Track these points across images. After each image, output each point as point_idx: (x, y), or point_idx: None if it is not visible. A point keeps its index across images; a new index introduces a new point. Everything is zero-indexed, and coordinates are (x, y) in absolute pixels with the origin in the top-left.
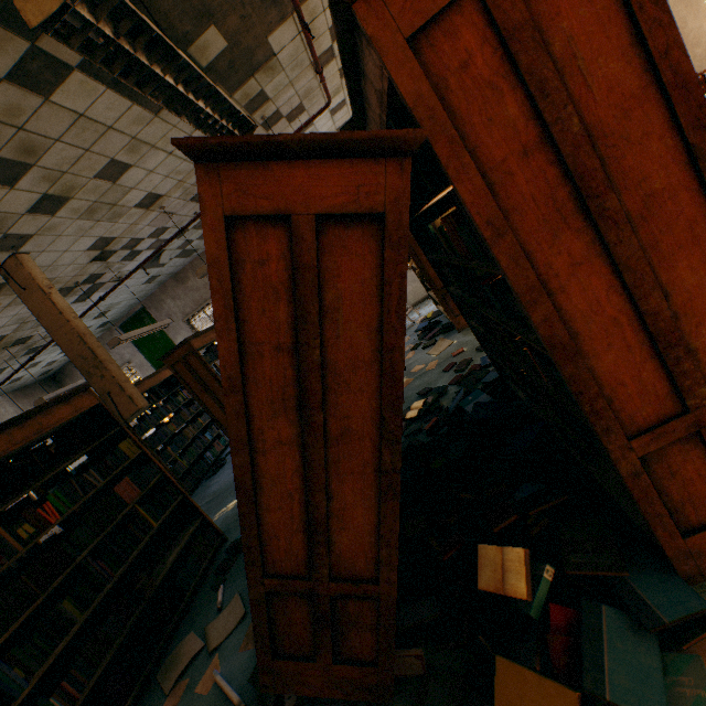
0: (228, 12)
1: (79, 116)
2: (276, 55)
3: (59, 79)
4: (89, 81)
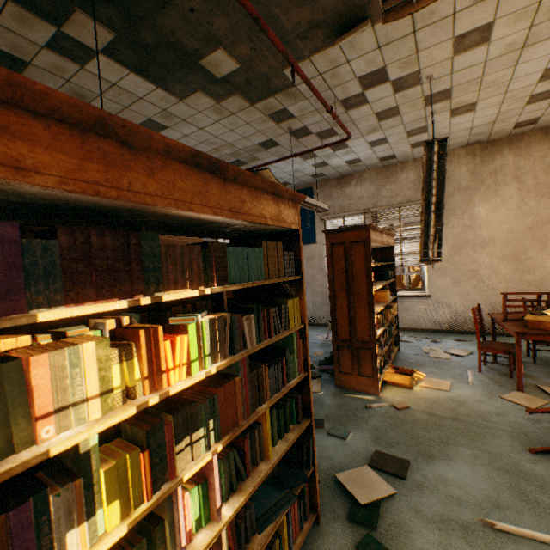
0: (236, 42)
1: (113, 84)
2: (295, 86)
3: (89, 57)
4: (114, 63)
